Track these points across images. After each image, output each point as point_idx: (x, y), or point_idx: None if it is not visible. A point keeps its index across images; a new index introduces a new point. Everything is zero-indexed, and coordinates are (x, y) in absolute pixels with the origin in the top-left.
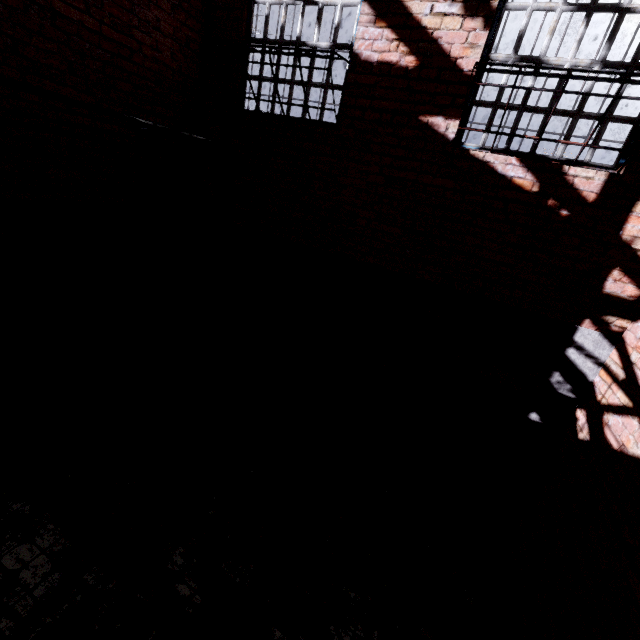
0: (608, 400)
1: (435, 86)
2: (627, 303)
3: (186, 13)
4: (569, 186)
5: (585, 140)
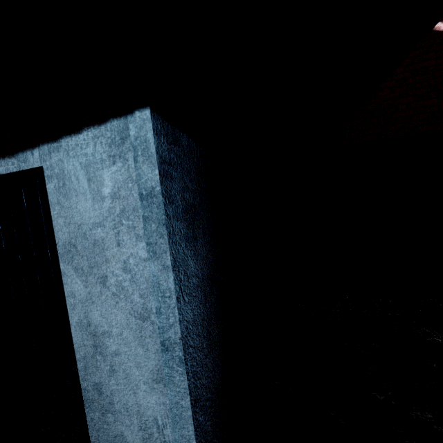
0: None
1: None
2: None
3: None
4: None
5: None
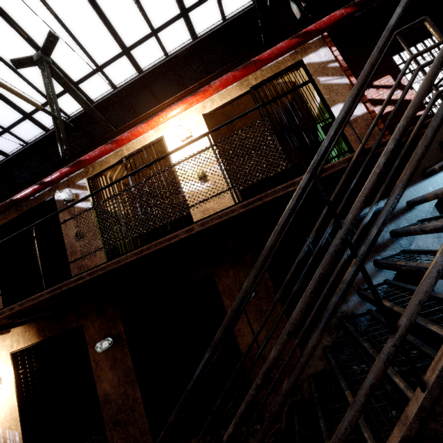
0: None
1: None
2: None
3: None
4: None
5: None
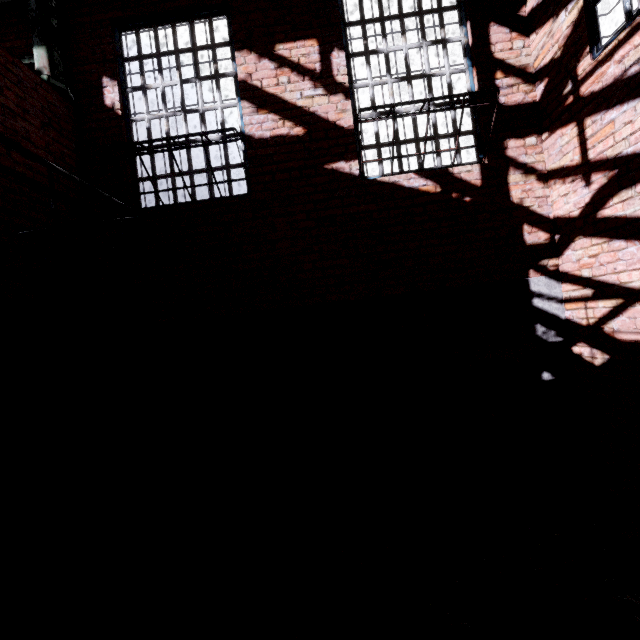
0: (595, 316)
1: (327, 142)
2: (546, 246)
3: (57, 132)
4: (460, 180)
5: (450, 152)
